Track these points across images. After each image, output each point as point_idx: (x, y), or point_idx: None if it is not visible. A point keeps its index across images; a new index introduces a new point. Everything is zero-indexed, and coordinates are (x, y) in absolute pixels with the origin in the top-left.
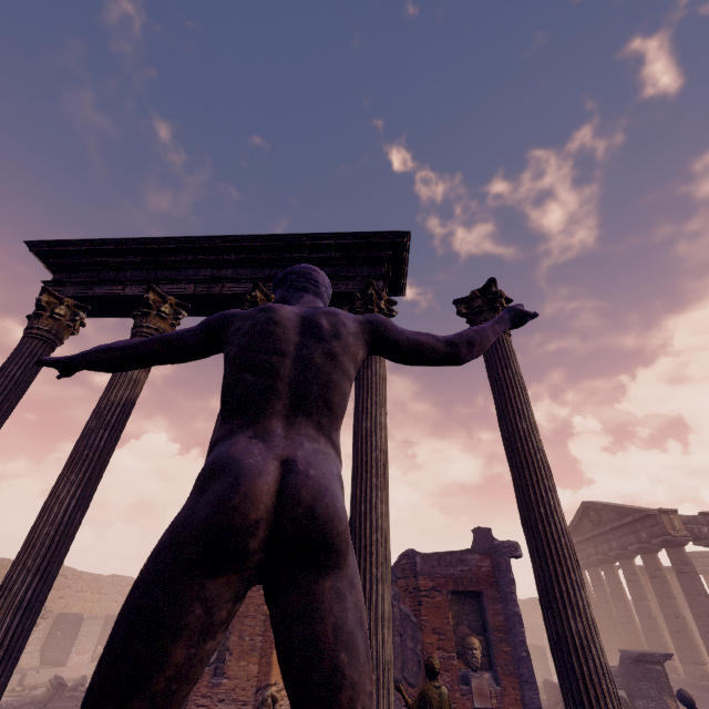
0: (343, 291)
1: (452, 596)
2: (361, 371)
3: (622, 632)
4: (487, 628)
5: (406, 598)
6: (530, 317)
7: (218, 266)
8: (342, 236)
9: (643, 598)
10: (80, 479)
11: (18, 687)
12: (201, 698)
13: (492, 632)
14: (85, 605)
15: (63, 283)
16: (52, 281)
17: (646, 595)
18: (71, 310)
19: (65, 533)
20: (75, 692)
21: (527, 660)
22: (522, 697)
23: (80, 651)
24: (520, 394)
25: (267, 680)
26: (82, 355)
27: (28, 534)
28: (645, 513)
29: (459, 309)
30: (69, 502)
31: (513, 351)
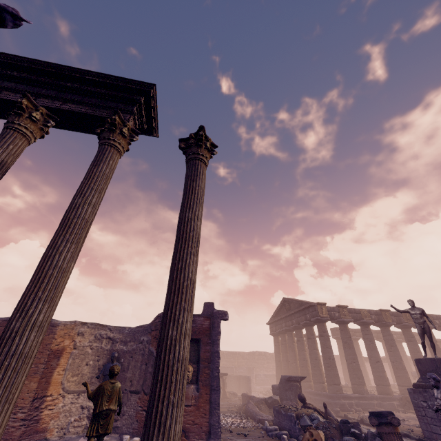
0: (99, 116)
1: None
2: (90, 167)
3: (290, 368)
4: (199, 360)
5: (154, 342)
6: (7, 13)
7: (2, 78)
8: (105, 76)
9: (303, 350)
10: None
11: None
12: None
13: (201, 362)
14: None
15: None
16: None
17: (305, 348)
18: None
19: None
20: None
21: (217, 378)
22: (210, 398)
23: None
24: (195, 197)
25: (44, 393)
26: None
27: None
28: (310, 304)
29: (180, 144)
30: None
31: (203, 173)
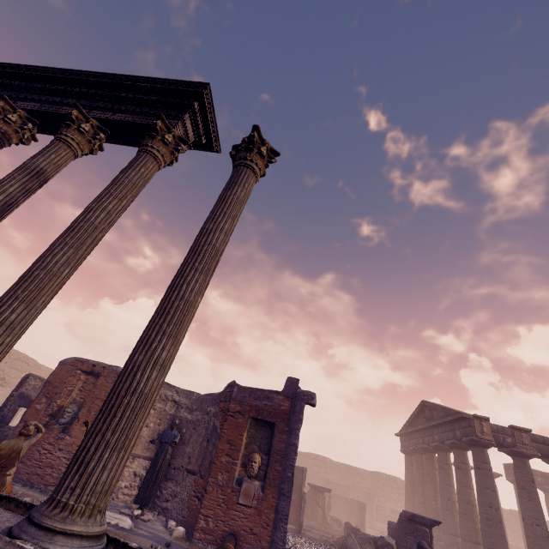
0: (145, 124)
1: (253, 421)
2: (118, 174)
3: (426, 506)
4: (271, 451)
5: (220, 416)
6: None
7: (66, 95)
8: (157, 81)
9: (447, 484)
10: None
11: None
12: (47, 444)
13: (272, 453)
14: None
15: None
16: None
17: (451, 482)
18: None
19: None
20: None
21: (290, 480)
22: (277, 505)
23: None
24: (224, 207)
25: None
26: None
27: None
28: (461, 415)
29: (230, 151)
30: None
31: (246, 181)
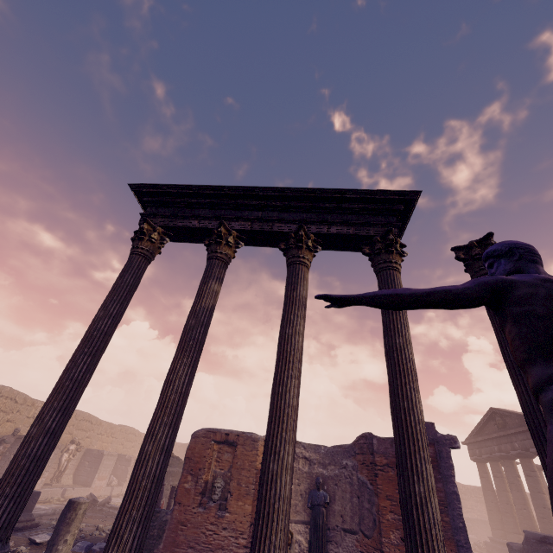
0: (366, 235)
1: None
2: None
3: (517, 516)
4: None
5: (363, 470)
6: None
7: (267, 209)
8: (366, 192)
9: (539, 491)
10: (189, 362)
11: (62, 498)
12: (209, 525)
13: None
14: (103, 444)
15: (155, 215)
16: (147, 214)
17: (542, 489)
18: (160, 236)
19: (184, 400)
20: (104, 507)
21: (463, 530)
22: None
23: (100, 478)
24: None
25: None
26: (370, 296)
27: (160, 398)
28: None
29: (458, 255)
30: (184, 378)
31: None
